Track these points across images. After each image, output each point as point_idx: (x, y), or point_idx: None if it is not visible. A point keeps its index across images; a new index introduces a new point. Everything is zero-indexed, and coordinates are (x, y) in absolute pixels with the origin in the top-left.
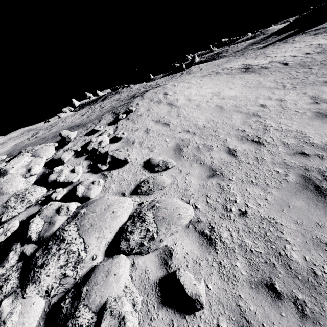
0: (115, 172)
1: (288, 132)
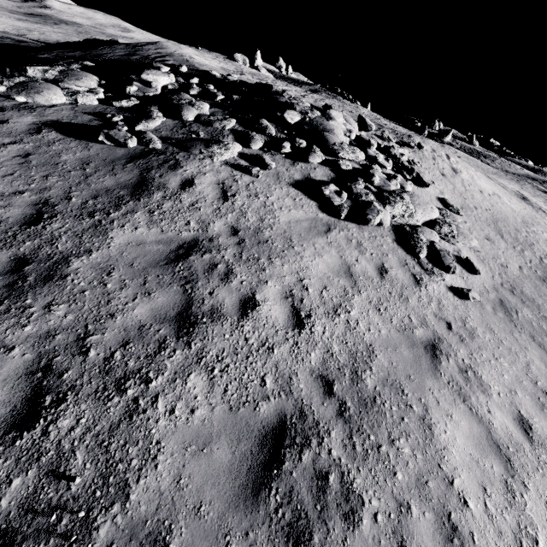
0: (415, 187)
1: (546, 257)
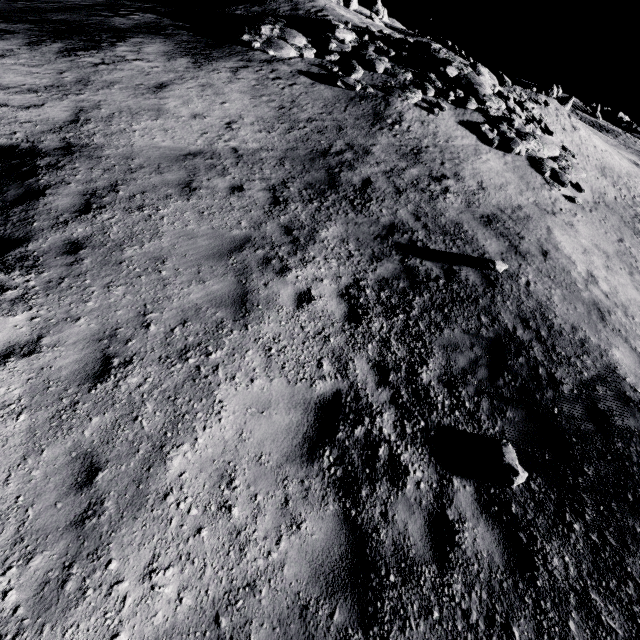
0: (542, 135)
1: (639, 197)
